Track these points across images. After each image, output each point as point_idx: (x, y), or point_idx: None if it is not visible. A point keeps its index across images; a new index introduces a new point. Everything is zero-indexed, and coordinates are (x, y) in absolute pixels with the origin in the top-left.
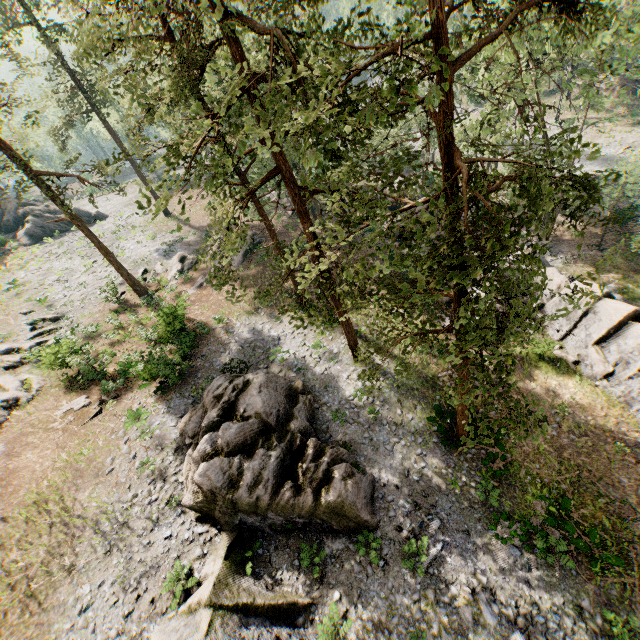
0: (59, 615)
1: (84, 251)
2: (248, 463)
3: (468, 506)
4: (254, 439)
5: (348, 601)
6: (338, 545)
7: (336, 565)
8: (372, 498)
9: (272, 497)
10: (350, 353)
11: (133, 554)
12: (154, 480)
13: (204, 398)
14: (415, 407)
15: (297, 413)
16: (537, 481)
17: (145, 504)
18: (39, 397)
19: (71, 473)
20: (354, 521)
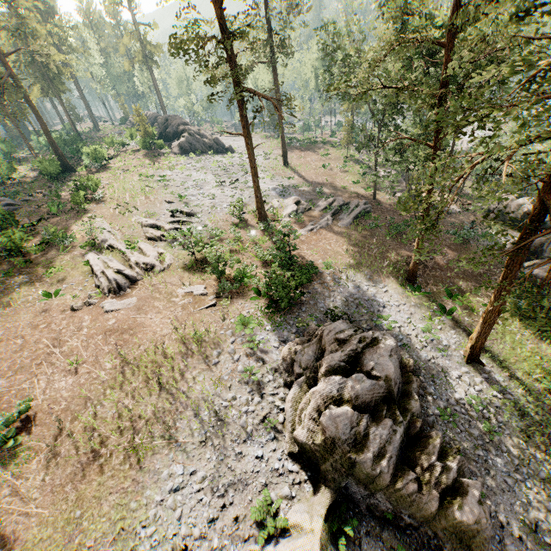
0: (152, 482)
1: (216, 171)
2: (373, 428)
3: None
4: (376, 402)
5: None
6: None
7: None
8: None
9: (391, 479)
10: (462, 352)
11: (224, 457)
12: (252, 391)
13: (323, 335)
14: (546, 449)
15: (414, 393)
16: None
17: (241, 411)
18: (168, 271)
19: (183, 348)
20: None
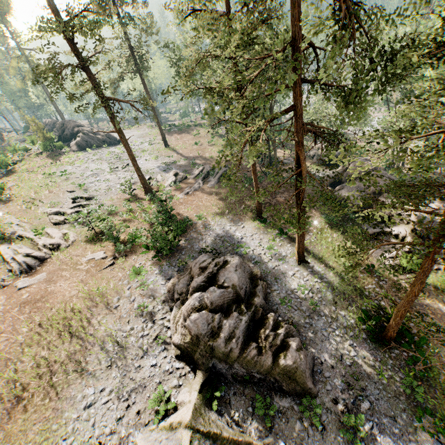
0: (69, 406)
1: (110, 160)
2: (225, 321)
3: (394, 396)
4: (229, 304)
5: None
6: (284, 403)
7: (282, 419)
8: (312, 371)
9: (240, 351)
10: (295, 258)
11: (127, 372)
12: (146, 320)
13: (192, 267)
14: (347, 307)
15: (258, 292)
16: None
17: (138, 336)
18: (72, 246)
19: (89, 302)
20: (301, 386)
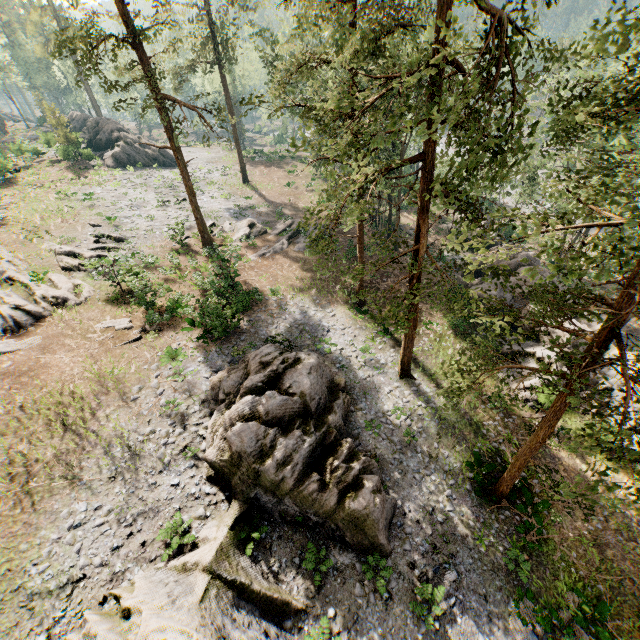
0: (49, 523)
1: (160, 188)
2: (282, 439)
3: (490, 569)
4: (291, 418)
5: (342, 623)
6: (344, 559)
7: (337, 579)
8: (390, 523)
9: (296, 483)
10: (397, 369)
11: (136, 489)
12: (175, 423)
13: (249, 360)
14: (454, 446)
15: (336, 408)
16: (571, 571)
17: (160, 443)
18: (85, 305)
19: (97, 387)
20: (370, 540)
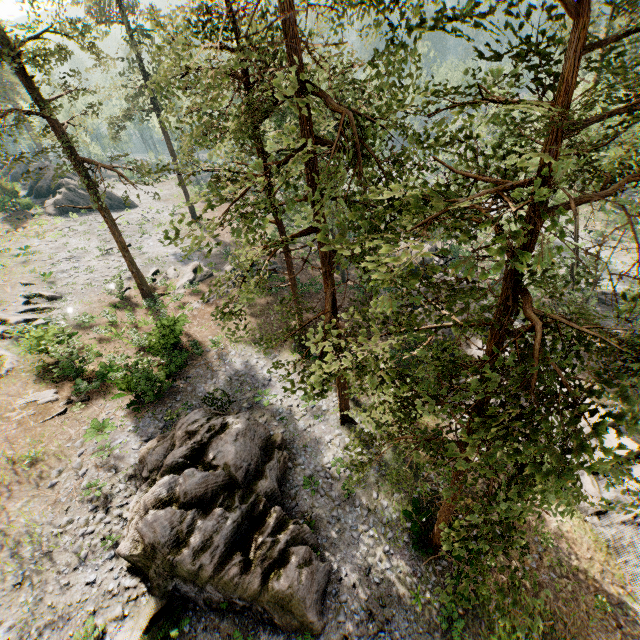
0: None
1: (104, 235)
2: (201, 521)
3: (426, 630)
4: (215, 493)
5: None
6: None
7: None
8: (324, 592)
9: (216, 568)
10: (338, 414)
11: (46, 594)
12: (96, 508)
13: (176, 430)
14: (393, 494)
15: (268, 471)
16: None
17: (78, 534)
18: (7, 378)
19: (11, 476)
20: (298, 619)
